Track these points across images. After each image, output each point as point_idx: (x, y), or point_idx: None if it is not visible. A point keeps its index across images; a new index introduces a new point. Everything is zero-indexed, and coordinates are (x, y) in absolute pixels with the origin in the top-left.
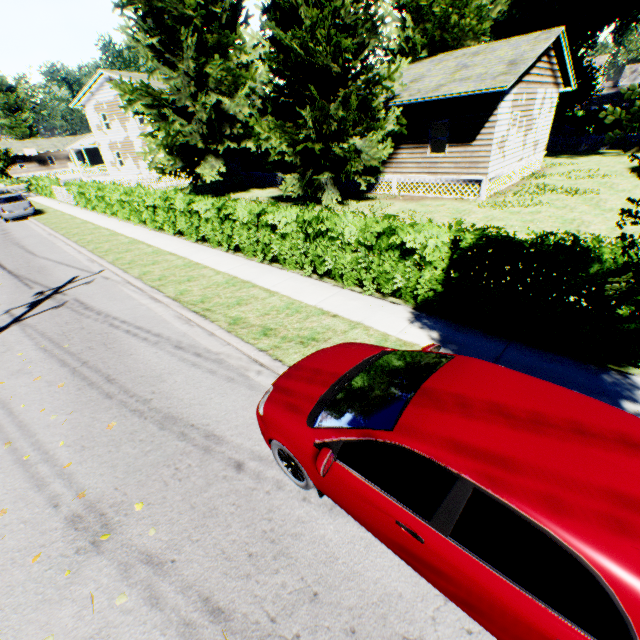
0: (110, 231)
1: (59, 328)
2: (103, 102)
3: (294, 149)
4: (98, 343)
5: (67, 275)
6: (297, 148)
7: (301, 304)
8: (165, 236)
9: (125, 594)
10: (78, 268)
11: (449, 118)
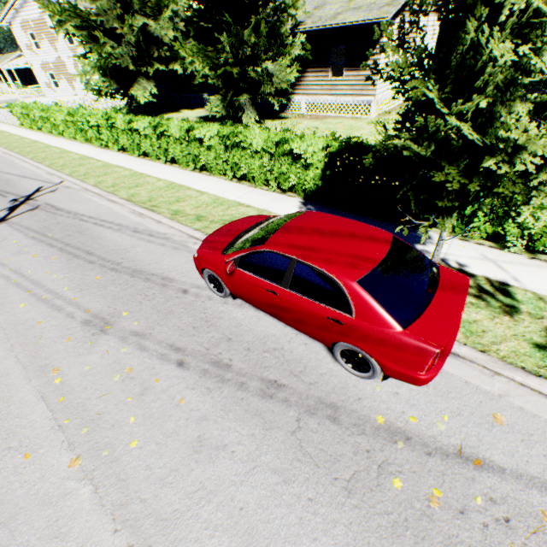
0: (60, 149)
1: (40, 224)
2: (29, 20)
3: (216, 72)
4: (74, 232)
5: (33, 186)
6: (218, 72)
7: (224, 200)
8: (111, 152)
9: (126, 348)
10: (41, 180)
11: (345, 45)
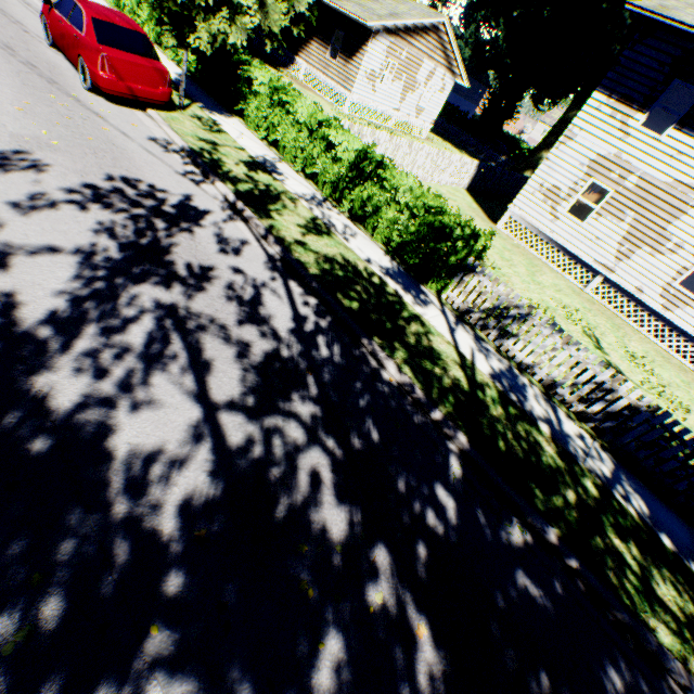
0: None
1: None
2: None
3: None
4: None
5: None
6: None
7: None
8: None
9: None
10: None
11: (346, 33)
